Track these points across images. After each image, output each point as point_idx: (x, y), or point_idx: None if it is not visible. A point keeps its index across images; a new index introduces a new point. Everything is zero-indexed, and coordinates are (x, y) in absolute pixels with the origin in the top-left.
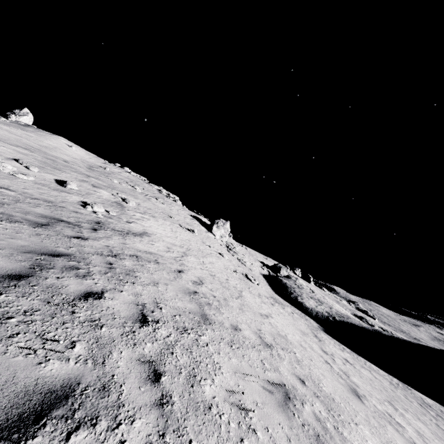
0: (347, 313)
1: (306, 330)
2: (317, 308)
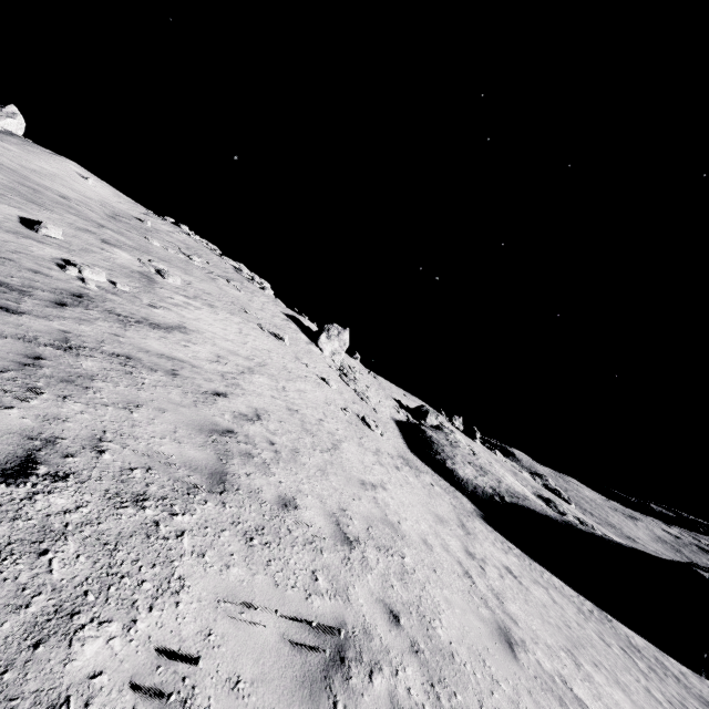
0: (526, 491)
1: (448, 515)
2: (476, 480)
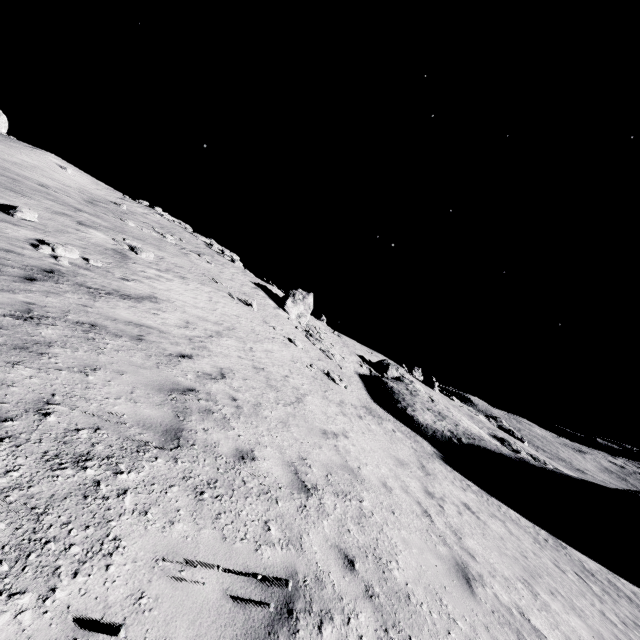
0: (482, 433)
1: (409, 458)
2: (435, 424)
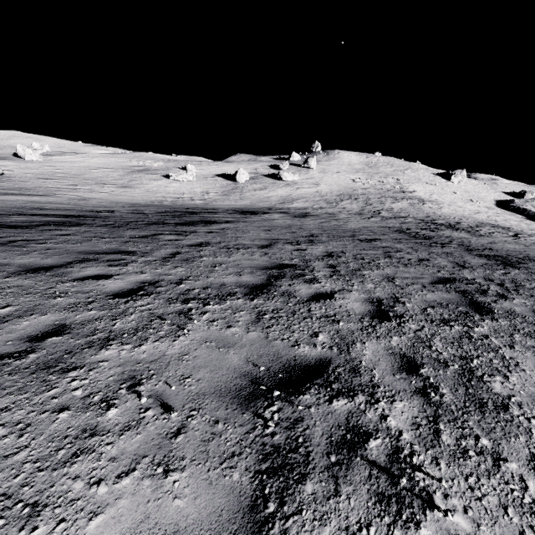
0: None
1: (491, 212)
2: (530, 210)
